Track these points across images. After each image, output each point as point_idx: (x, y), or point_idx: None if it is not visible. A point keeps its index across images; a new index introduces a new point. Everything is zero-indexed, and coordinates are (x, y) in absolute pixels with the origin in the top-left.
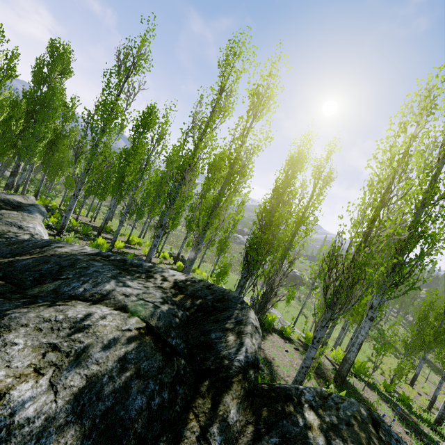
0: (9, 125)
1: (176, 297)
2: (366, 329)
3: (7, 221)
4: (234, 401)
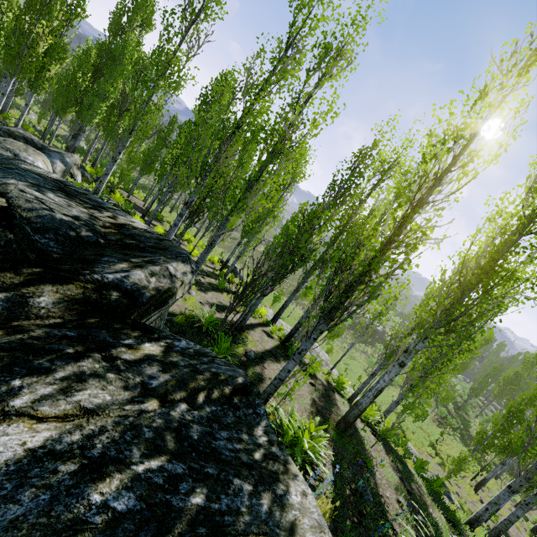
0: (75, 77)
1: (105, 229)
2: (391, 374)
3: (6, 146)
4: (57, 295)
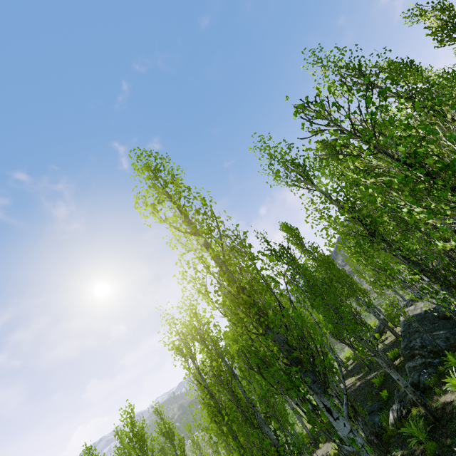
0: None
1: None
2: None
3: None
4: None
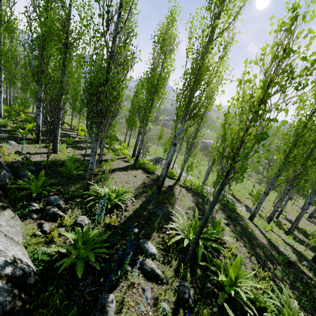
0: None
1: None
2: (171, 152)
3: None
4: None
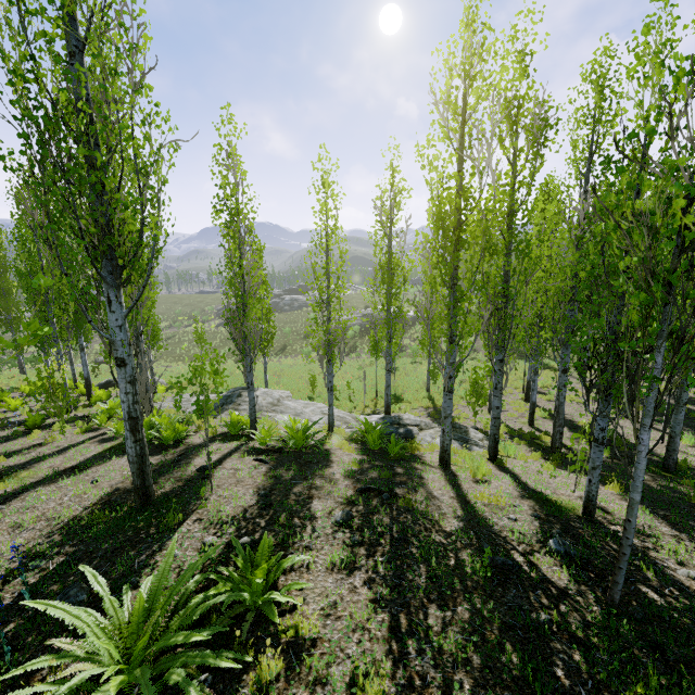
0: None
1: None
2: (122, 387)
3: None
4: None
